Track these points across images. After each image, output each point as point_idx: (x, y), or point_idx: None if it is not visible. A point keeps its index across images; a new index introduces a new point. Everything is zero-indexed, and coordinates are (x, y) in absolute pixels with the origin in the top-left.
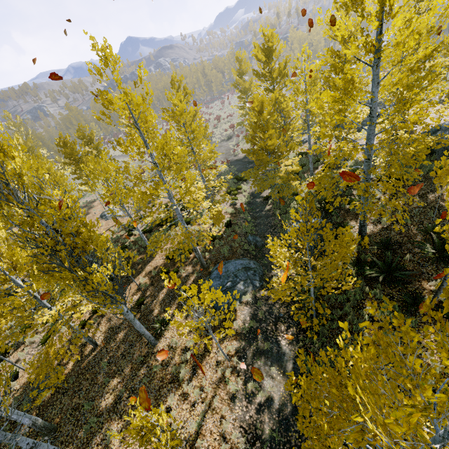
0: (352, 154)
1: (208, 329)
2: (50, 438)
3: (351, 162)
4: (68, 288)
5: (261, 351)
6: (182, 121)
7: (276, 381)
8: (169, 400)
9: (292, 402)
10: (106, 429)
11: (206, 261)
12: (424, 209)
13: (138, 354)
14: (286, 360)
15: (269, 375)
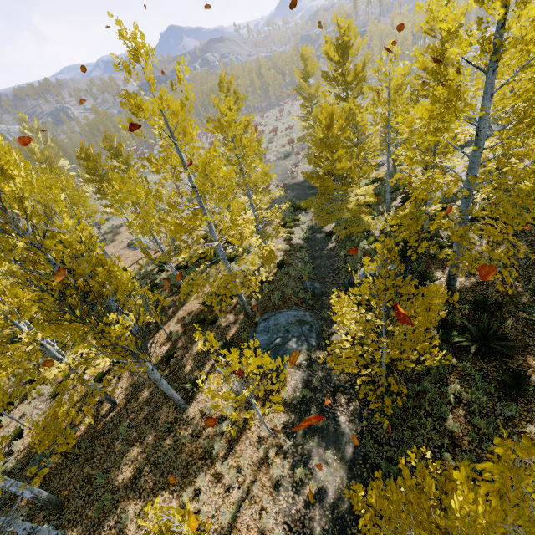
0: (450, 189)
1: (251, 401)
2: (50, 525)
3: (439, 194)
4: (80, 340)
5: (314, 428)
6: (230, 134)
7: (332, 468)
8: (198, 480)
9: (359, 526)
10: (122, 509)
11: (252, 309)
12: (533, 261)
13: (164, 420)
14: (345, 443)
15: (322, 460)
